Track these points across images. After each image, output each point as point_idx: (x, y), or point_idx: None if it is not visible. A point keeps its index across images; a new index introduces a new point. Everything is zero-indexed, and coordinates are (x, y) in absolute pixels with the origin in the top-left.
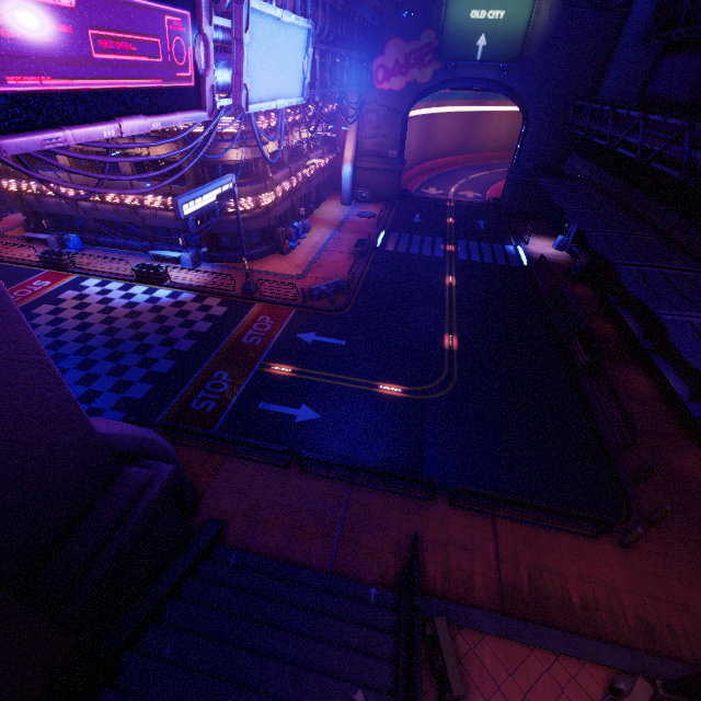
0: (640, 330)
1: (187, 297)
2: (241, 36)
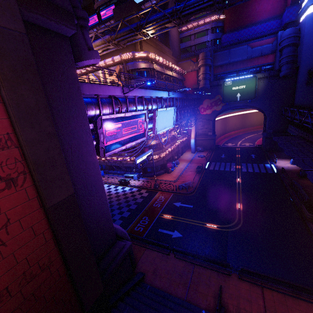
0: None
1: (135, 190)
2: (155, 118)
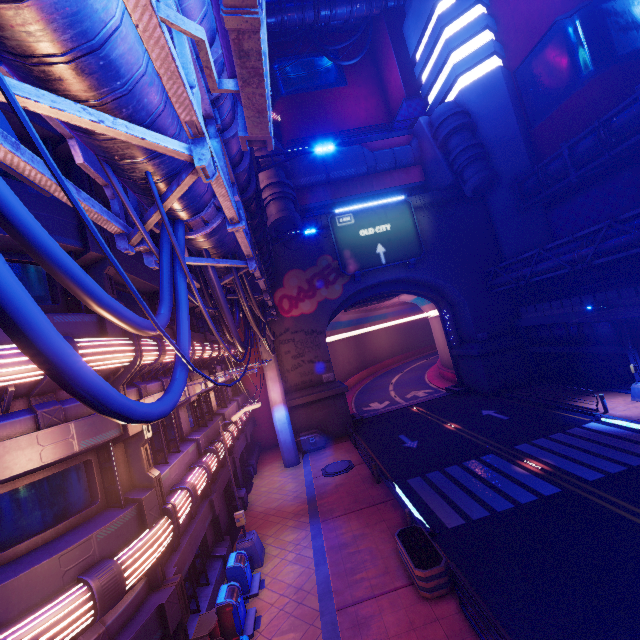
0: None
1: None
2: None
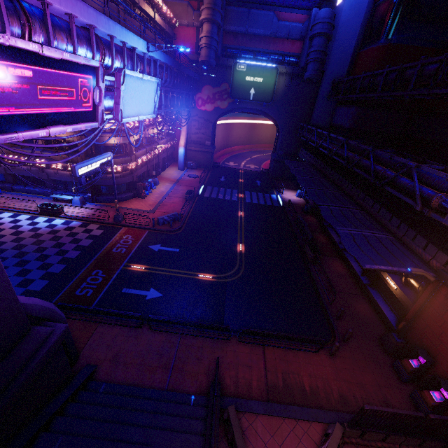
0: (338, 239)
1: (76, 224)
2: (120, 87)
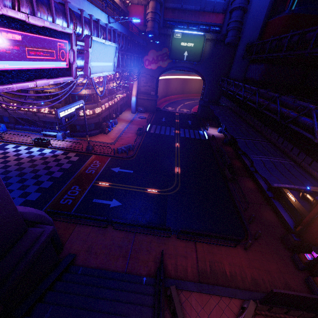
0: (249, 163)
1: (59, 152)
2: (88, 49)
